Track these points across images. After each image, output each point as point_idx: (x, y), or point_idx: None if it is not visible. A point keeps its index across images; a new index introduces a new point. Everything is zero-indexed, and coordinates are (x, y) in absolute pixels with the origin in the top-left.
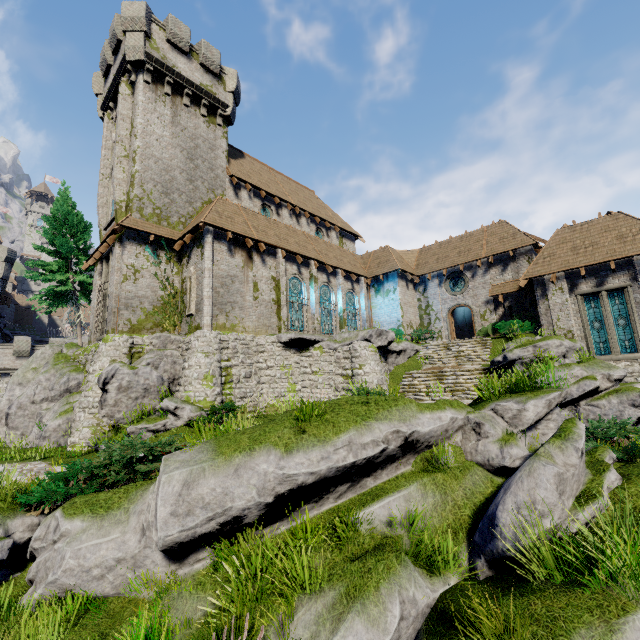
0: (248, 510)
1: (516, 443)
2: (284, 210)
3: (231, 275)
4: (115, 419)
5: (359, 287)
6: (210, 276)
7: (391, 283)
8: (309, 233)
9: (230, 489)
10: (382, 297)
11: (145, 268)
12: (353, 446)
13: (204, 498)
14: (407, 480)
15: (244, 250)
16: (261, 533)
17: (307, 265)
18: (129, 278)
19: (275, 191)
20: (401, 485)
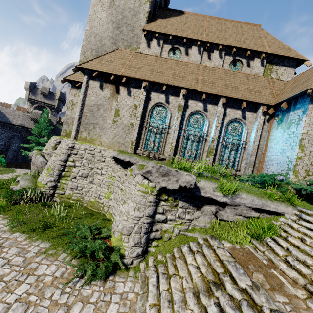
0: None
1: None
2: (193, 49)
3: (98, 104)
4: None
5: (255, 116)
6: (79, 105)
7: (297, 111)
8: (219, 66)
9: None
10: (282, 129)
11: (78, 102)
12: None
13: None
14: None
15: (113, 85)
16: None
17: (178, 94)
18: (69, 108)
19: (188, 33)
20: None
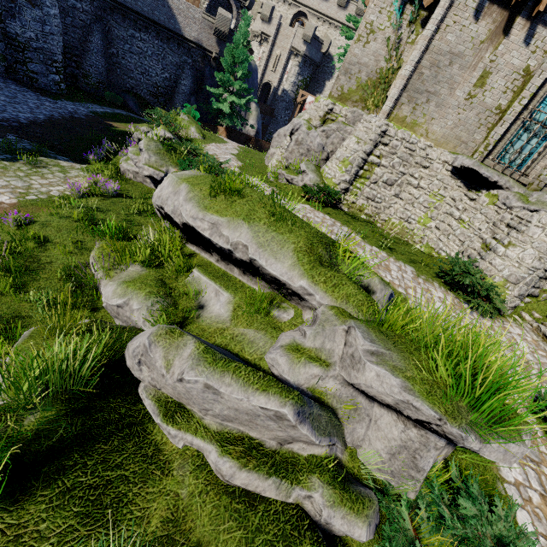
0: (170, 217)
1: (295, 362)
2: None
3: (454, 52)
4: (288, 163)
5: None
6: (421, 48)
7: None
8: None
9: (169, 199)
10: None
11: (381, 29)
12: (215, 228)
13: (164, 195)
14: (238, 290)
15: (505, 11)
16: (187, 241)
17: None
18: (361, 39)
19: None
20: (229, 287)
